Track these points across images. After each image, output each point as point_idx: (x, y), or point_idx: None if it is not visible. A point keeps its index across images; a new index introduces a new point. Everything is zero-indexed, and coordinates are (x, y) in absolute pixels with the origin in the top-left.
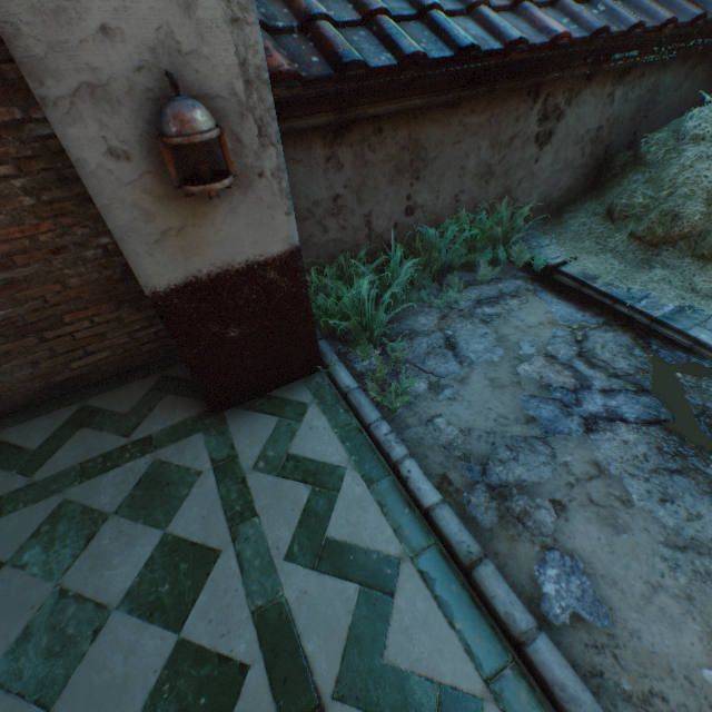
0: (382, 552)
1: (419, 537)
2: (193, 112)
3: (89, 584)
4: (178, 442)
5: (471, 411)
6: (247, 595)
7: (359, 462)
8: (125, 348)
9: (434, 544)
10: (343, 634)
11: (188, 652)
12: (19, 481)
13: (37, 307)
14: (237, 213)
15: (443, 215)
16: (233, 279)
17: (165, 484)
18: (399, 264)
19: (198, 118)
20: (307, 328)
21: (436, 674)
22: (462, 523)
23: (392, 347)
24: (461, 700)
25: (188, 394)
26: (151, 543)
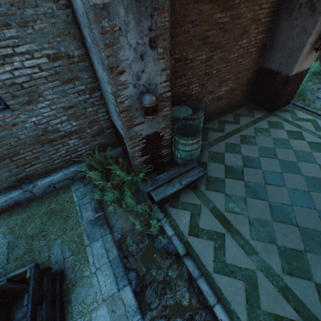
0: None
1: None
2: None
3: (278, 137)
4: (268, 118)
5: None
6: (313, 136)
7: (317, 118)
8: (238, 99)
9: None
10: None
11: (310, 142)
12: (237, 125)
13: (236, 85)
14: (310, 57)
15: None
16: (299, 74)
17: (274, 124)
18: None
19: None
20: (296, 90)
21: None
22: None
23: (304, 98)
24: None
25: (259, 110)
26: (284, 131)
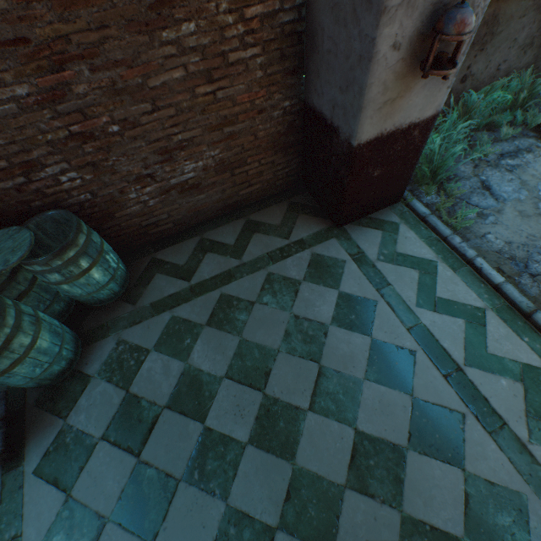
0: (472, 305)
1: (493, 299)
2: (471, 17)
3: (308, 313)
4: (322, 243)
5: (508, 231)
6: (401, 322)
7: (444, 258)
8: (268, 183)
9: (503, 303)
10: (461, 341)
11: (379, 344)
12: (234, 262)
13: (237, 152)
14: (425, 87)
15: (483, 82)
16: (396, 136)
17: (325, 266)
18: (439, 123)
19: (472, 21)
20: (409, 172)
21: (517, 359)
22: (519, 293)
23: (446, 187)
24: (533, 369)
25: (313, 215)
26: (333, 296)
